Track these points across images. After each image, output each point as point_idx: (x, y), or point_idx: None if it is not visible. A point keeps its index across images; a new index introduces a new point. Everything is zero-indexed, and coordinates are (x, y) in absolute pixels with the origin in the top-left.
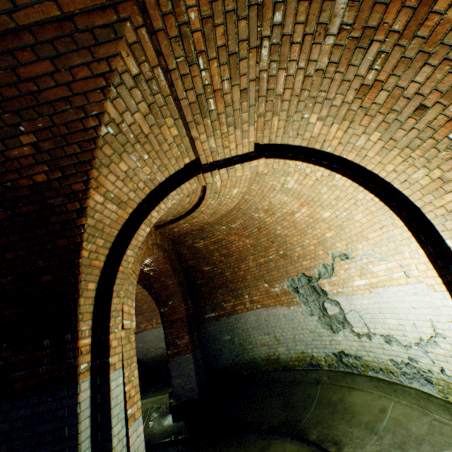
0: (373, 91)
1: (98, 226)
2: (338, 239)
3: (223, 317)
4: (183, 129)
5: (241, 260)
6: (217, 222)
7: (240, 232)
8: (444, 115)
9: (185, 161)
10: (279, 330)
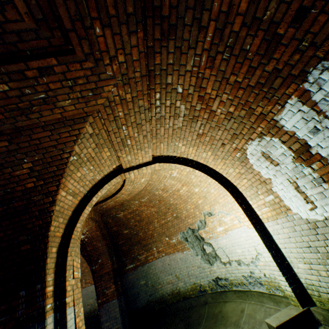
0: (203, 136)
1: (61, 210)
2: (205, 204)
3: (139, 266)
4: (113, 152)
5: (149, 223)
6: (132, 198)
7: (148, 204)
8: (232, 147)
9: (113, 167)
10: (178, 270)
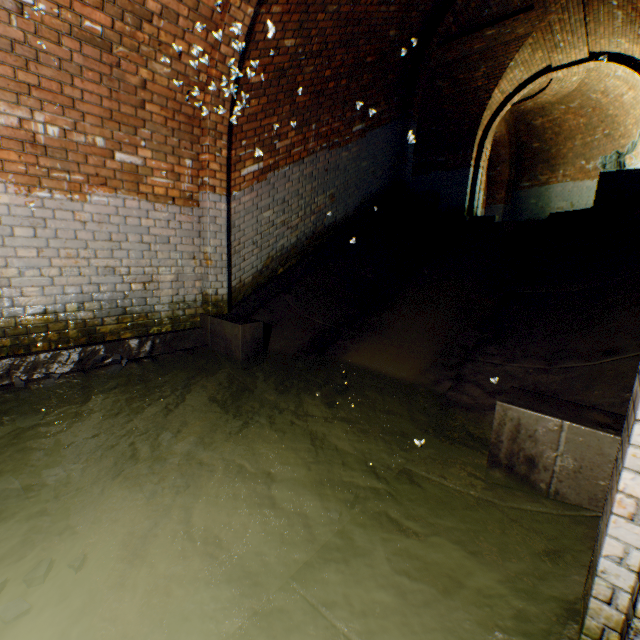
0: None
1: (490, 105)
2: None
3: (535, 187)
4: (545, 53)
5: (569, 139)
6: (558, 102)
7: (576, 112)
8: None
9: (542, 66)
10: (576, 199)
